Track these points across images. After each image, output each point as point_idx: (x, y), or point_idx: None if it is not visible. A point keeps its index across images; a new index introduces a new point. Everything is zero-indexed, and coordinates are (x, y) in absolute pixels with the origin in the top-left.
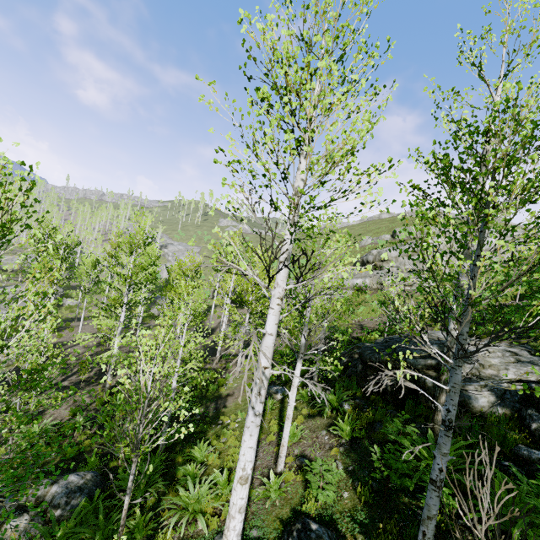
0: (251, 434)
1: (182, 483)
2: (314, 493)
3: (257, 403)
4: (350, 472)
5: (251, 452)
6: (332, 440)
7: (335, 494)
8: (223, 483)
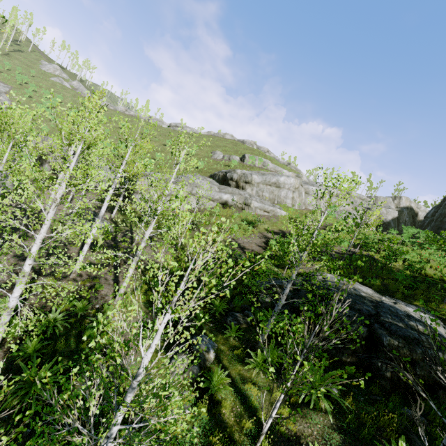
0: None
1: None
2: None
3: None
4: None
5: None
6: None
7: None
8: None
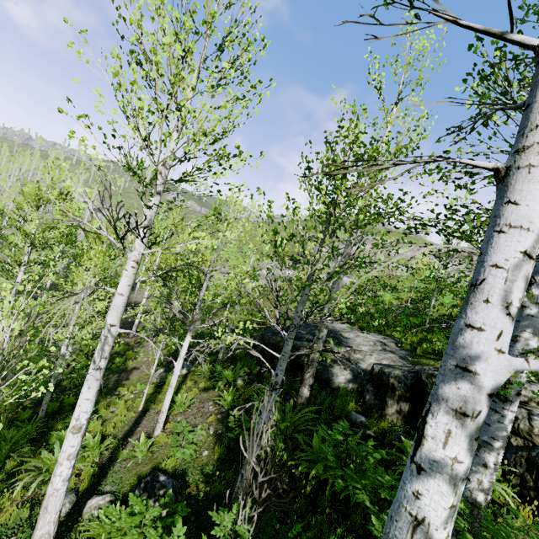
0: (89, 386)
1: (51, 448)
2: (174, 451)
3: (99, 358)
4: (218, 435)
5: (87, 404)
6: (213, 409)
7: (195, 453)
8: (92, 445)
